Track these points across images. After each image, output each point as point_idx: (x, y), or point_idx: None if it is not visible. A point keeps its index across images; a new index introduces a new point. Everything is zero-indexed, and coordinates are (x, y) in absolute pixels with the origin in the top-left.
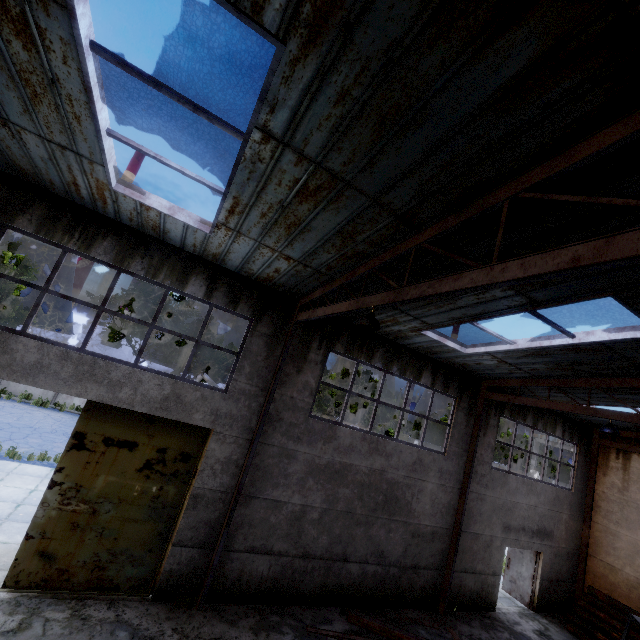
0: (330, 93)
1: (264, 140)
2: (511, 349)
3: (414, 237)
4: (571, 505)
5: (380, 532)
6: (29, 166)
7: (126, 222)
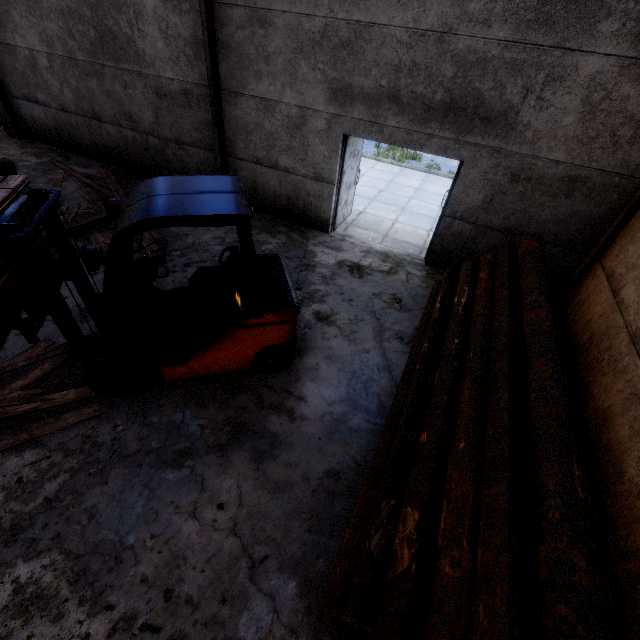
0: None
1: None
2: None
3: None
4: None
5: (116, 87)
6: None
7: None
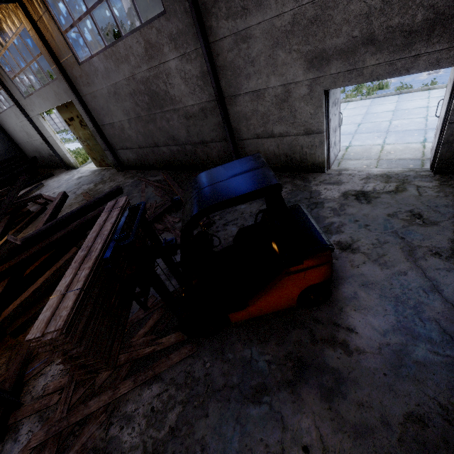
0: None
1: None
2: None
3: None
4: None
5: (163, 124)
6: None
7: None
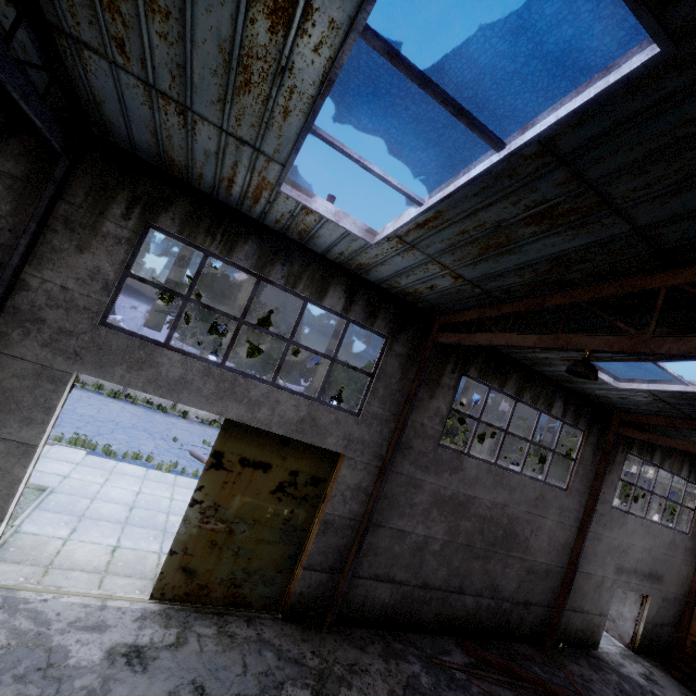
0: (690, 109)
1: (536, 155)
2: (686, 391)
3: (663, 274)
4: (686, 550)
5: (496, 567)
6: (183, 158)
7: (269, 223)
